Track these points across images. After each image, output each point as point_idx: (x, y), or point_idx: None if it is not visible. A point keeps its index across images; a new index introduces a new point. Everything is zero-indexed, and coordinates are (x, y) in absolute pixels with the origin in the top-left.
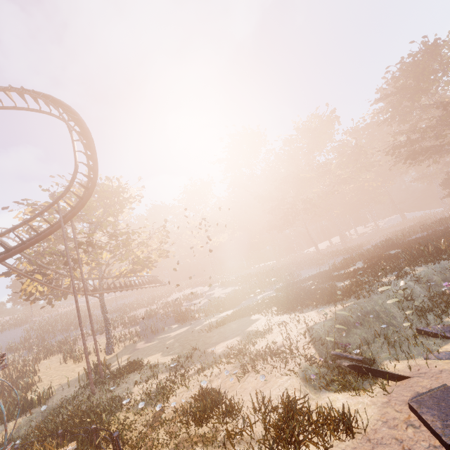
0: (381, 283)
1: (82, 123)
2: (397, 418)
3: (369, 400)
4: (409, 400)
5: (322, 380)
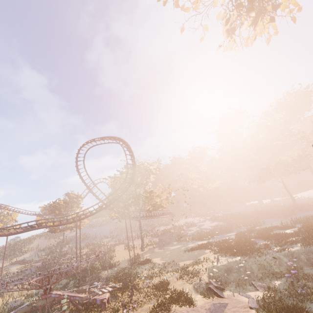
0: (270, 250)
1: (130, 149)
2: (205, 307)
3: (206, 300)
4: (212, 303)
5: (201, 290)
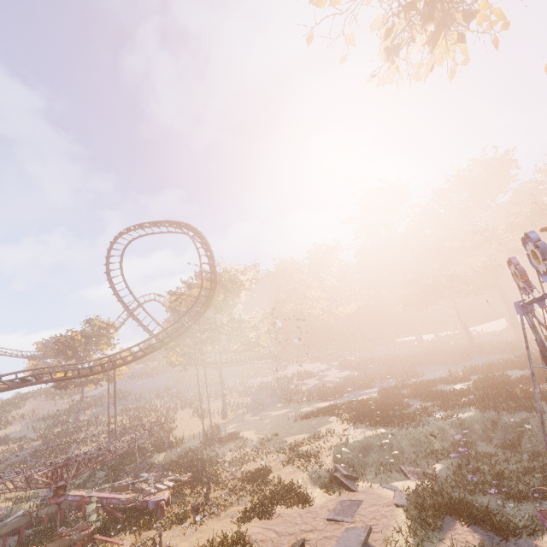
0: (431, 418)
1: (207, 246)
2: (328, 506)
3: (329, 496)
4: (339, 500)
5: (321, 480)
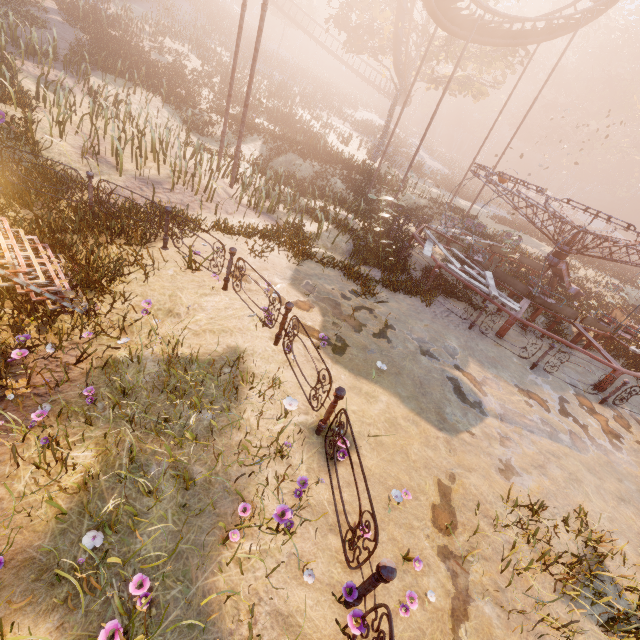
0: None
1: None
2: None
3: None
4: None
5: None
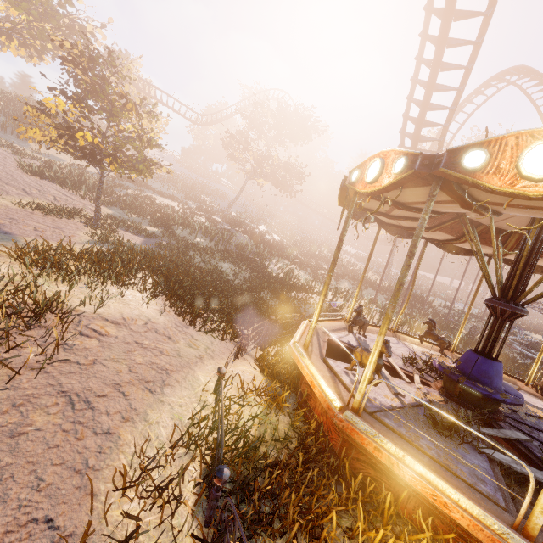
0: None
1: None
2: None
3: None
4: None
5: None
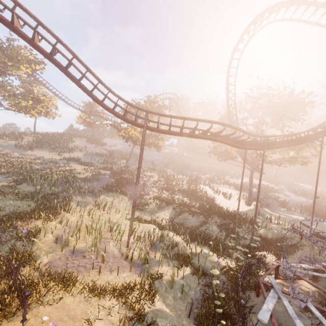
0: None
1: None
2: None
3: None
4: None
5: None
